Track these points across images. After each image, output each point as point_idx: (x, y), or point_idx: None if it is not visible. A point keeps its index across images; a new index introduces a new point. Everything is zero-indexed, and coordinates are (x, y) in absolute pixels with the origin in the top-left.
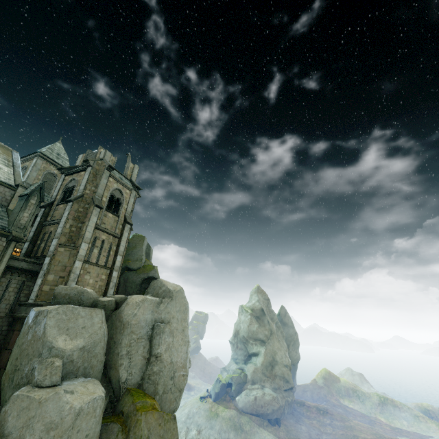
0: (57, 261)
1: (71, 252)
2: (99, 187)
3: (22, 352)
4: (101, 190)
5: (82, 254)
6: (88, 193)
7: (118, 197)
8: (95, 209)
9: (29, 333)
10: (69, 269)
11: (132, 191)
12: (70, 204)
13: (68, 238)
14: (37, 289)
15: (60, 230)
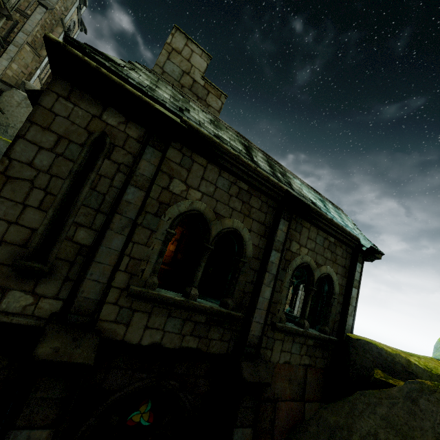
0: (22, 56)
1: (35, 57)
2: (69, 13)
3: (14, 117)
4: (68, 16)
5: (43, 65)
6: (57, 10)
7: (70, 28)
8: (63, 33)
9: (20, 107)
10: (30, 71)
11: (79, 29)
12: (43, 10)
13: (32, 40)
14: (3, 68)
15: (29, 28)
